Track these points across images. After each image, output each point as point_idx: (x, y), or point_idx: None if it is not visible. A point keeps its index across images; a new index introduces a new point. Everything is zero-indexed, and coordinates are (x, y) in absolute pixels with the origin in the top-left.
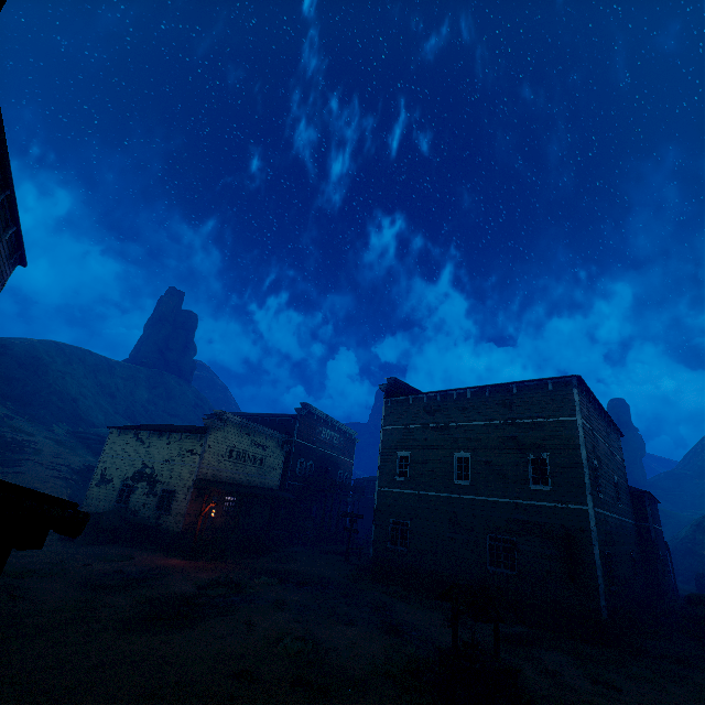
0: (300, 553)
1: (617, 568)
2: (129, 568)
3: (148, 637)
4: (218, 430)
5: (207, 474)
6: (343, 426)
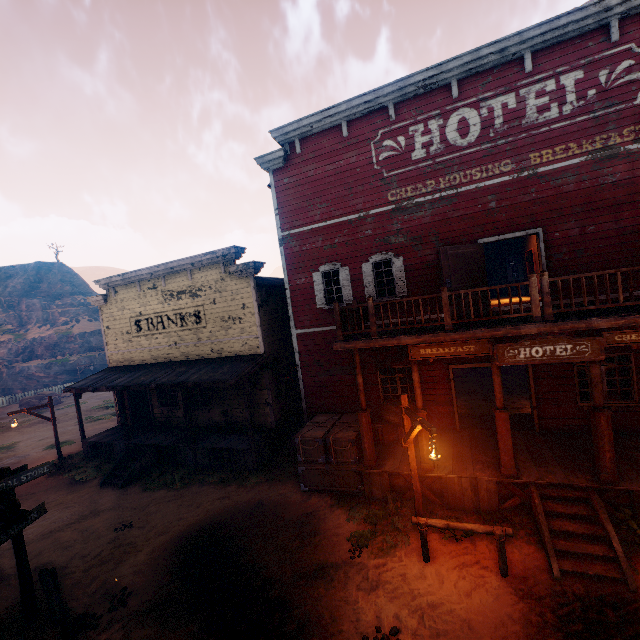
0: (151, 507)
1: None
2: (8, 461)
3: None
4: (110, 304)
5: (121, 359)
6: (593, 16)
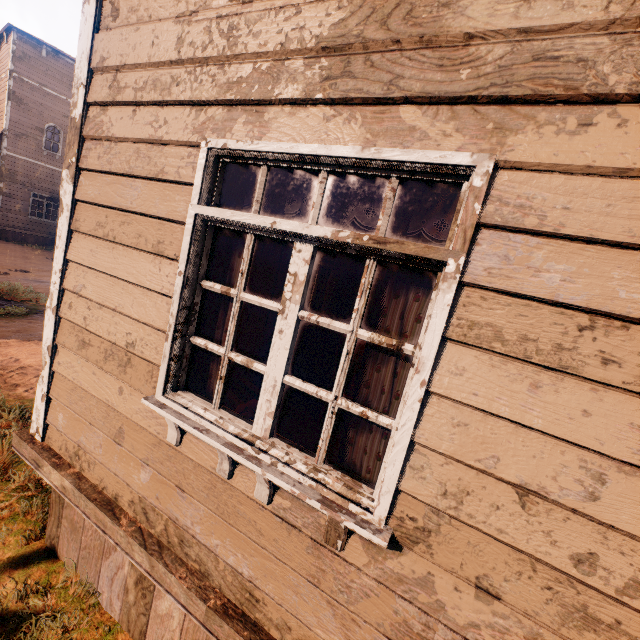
0: None
1: None
2: None
3: None
4: None
5: None
6: None
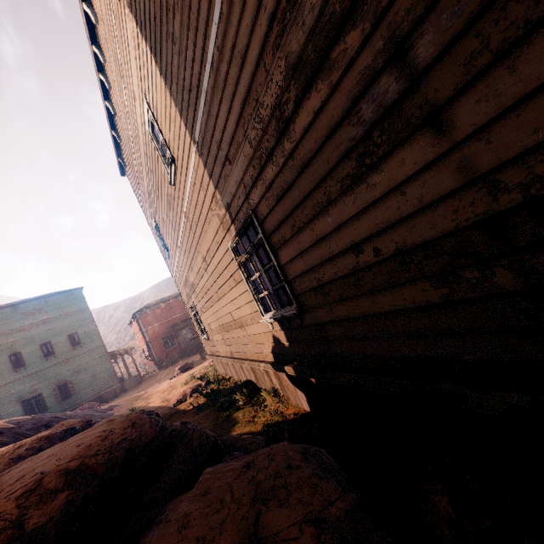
0: None
1: (206, 316)
2: None
3: None
4: None
5: None
6: None
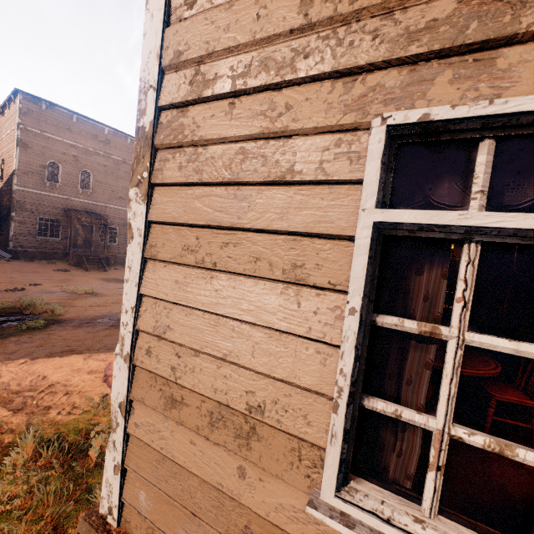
0: None
1: None
2: None
3: (95, 280)
4: None
5: None
6: None
